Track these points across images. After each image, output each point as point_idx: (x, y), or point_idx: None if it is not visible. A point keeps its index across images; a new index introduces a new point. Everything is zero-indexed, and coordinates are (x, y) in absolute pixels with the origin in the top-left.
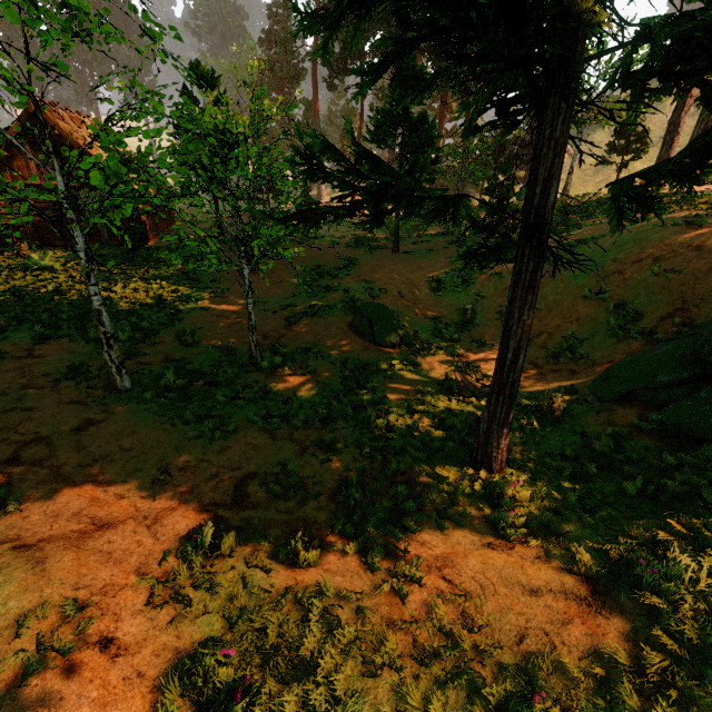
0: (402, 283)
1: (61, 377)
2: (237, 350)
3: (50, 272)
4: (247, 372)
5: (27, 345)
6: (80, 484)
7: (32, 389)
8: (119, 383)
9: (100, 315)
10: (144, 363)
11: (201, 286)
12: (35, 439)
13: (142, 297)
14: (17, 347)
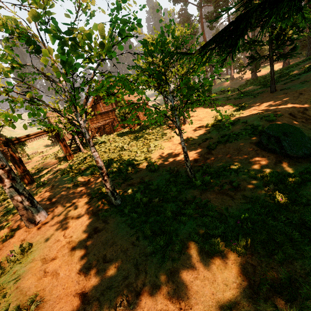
0: (289, 107)
1: (93, 196)
2: (179, 172)
3: (104, 143)
4: (186, 188)
5: (88, 178)
6: (72, 296)
7: (81, 204)
8: (113, 201)
9: (98, 163)
10: (130, 184)
11: (160, 137)
12: (68, 242)
13: (134, 147)
14: (84, 179)
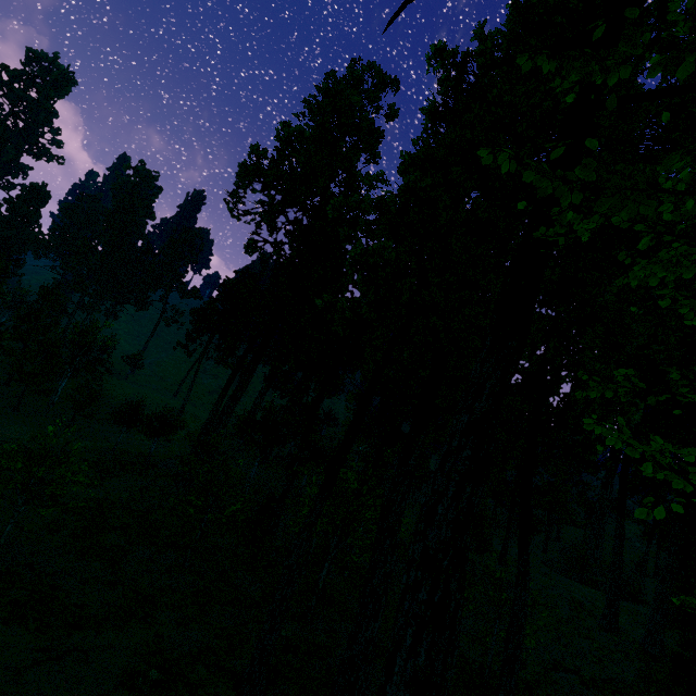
0: None
1: None
2: None
3: None
4: None
5: None
6: None
7: None
8: None
9: None
10: None
11: None
12: None
13: None
14: None
